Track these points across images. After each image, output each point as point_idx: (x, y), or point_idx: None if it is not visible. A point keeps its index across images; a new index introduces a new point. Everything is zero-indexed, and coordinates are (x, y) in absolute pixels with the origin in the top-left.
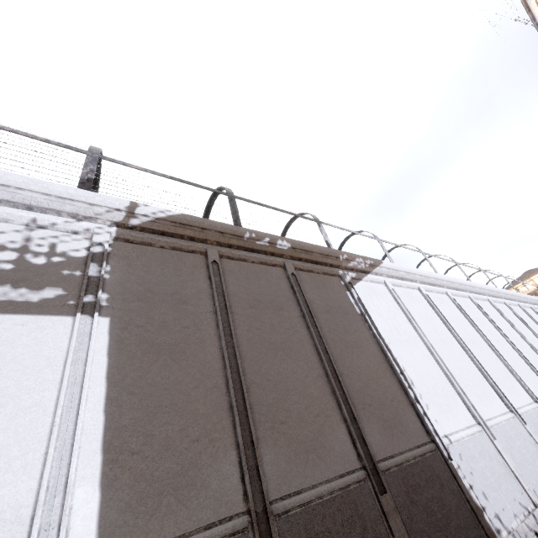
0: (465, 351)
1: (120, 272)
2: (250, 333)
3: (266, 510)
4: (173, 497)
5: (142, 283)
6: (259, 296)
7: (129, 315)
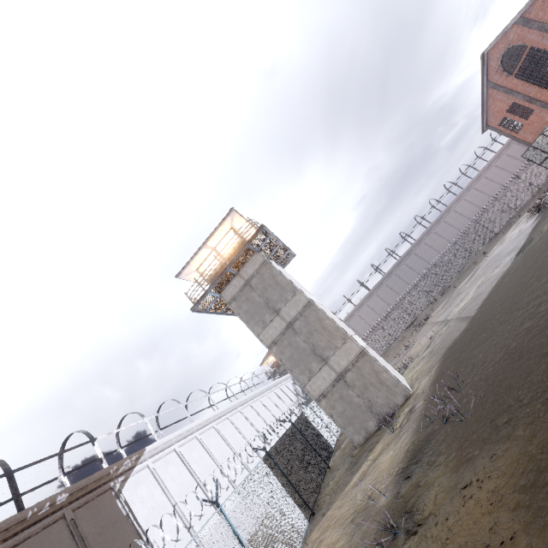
0: (201, 487)
1: None
2: None
3: None
4: None
5: None
6: None
7: None
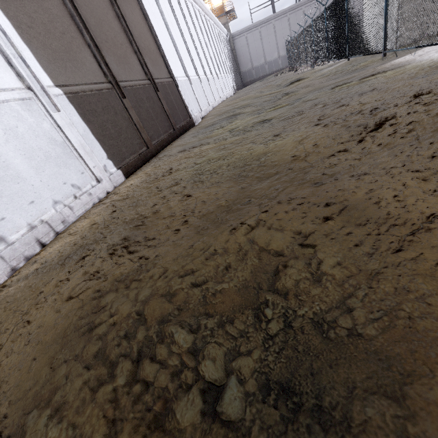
0: (181, 36)
1: None
2: None
3: (117, 84)
4: (70, 64)
5: None
6: None
7: None
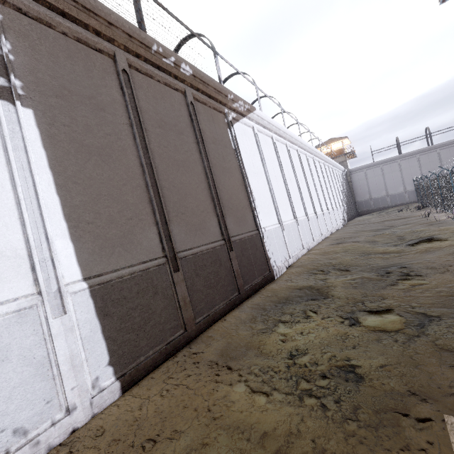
0: (284, 185)
1: (25, 56)
2: (160, 149)
3: (175, 256)
4: (121, 248)
5: (54, 77)
6: (165, 118)
7: (51, 111)
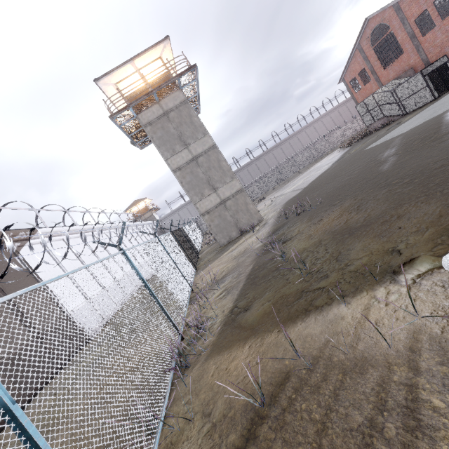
0: (86, 268)
1: None
2: None
3: None
4: None
5: None
6: None
7: None
